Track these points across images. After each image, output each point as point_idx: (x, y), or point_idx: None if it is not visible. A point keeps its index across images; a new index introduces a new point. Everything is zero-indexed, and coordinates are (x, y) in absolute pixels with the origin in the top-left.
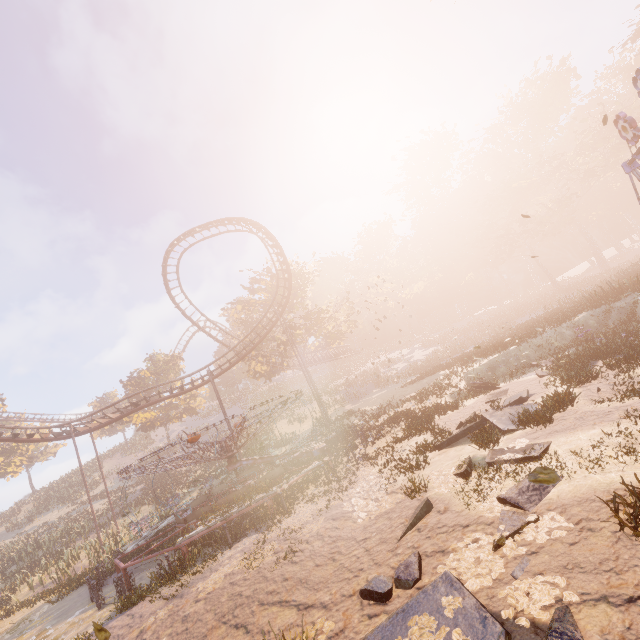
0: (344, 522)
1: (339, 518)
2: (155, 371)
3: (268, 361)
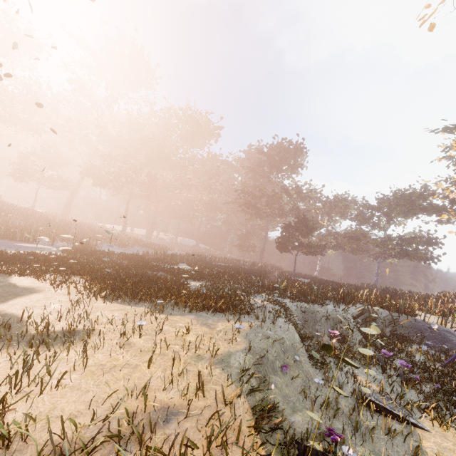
0: None
1: None
2: None
3: None
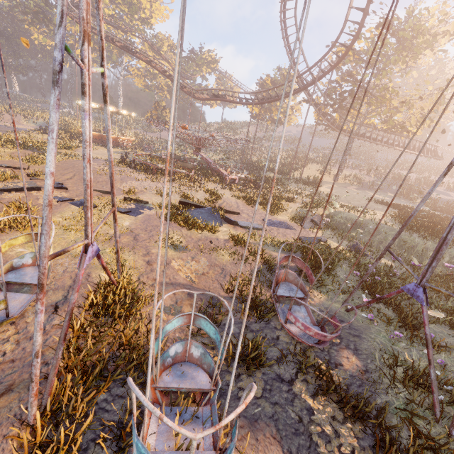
0: (119, 182)
1: (122, 180)
2: (276, 81)
3: (326, 114)
